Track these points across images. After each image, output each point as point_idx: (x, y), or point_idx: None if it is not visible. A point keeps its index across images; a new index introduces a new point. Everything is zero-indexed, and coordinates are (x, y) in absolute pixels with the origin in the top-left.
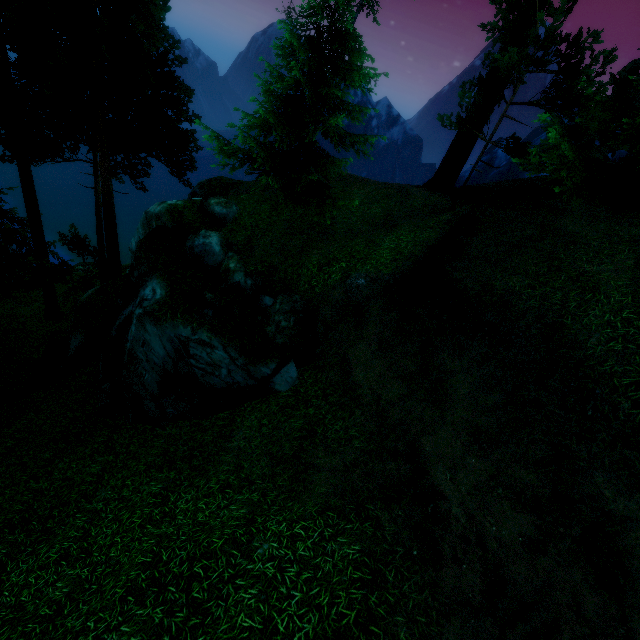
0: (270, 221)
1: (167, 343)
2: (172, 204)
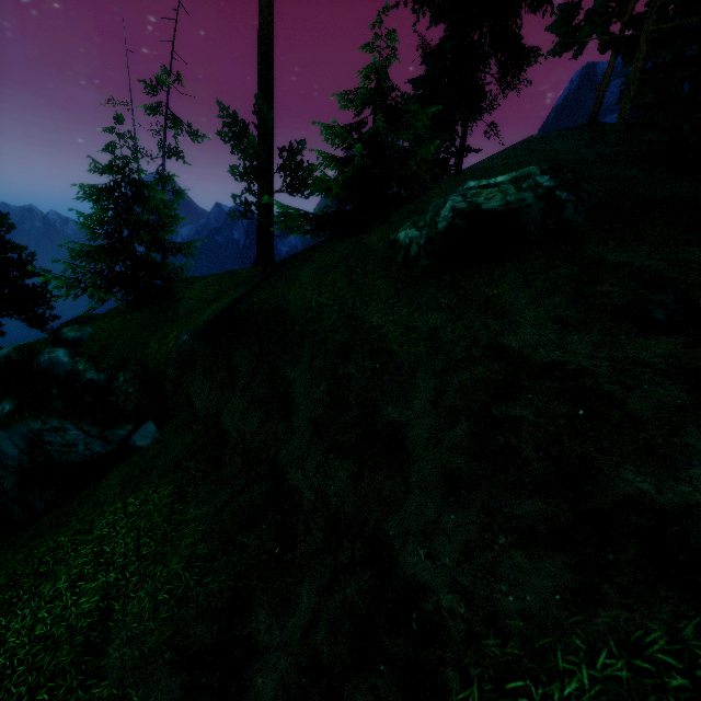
0: (123, 328)
1: (19, 442)
2: (22, 344)
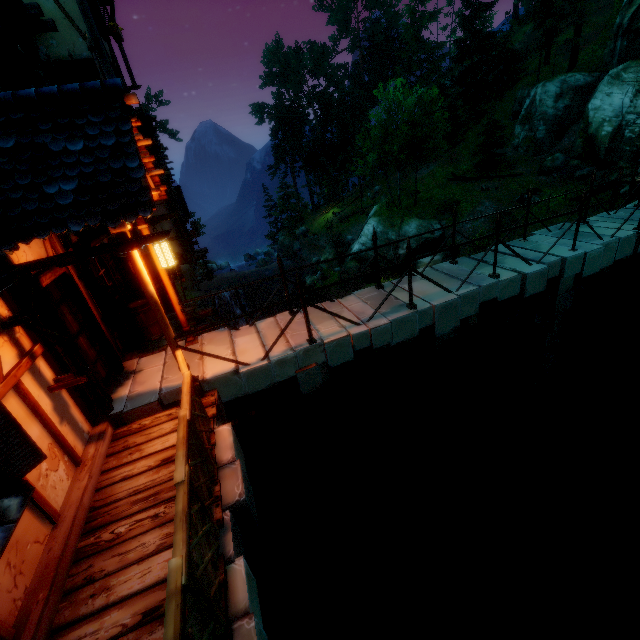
0: None
1: None
2: None
